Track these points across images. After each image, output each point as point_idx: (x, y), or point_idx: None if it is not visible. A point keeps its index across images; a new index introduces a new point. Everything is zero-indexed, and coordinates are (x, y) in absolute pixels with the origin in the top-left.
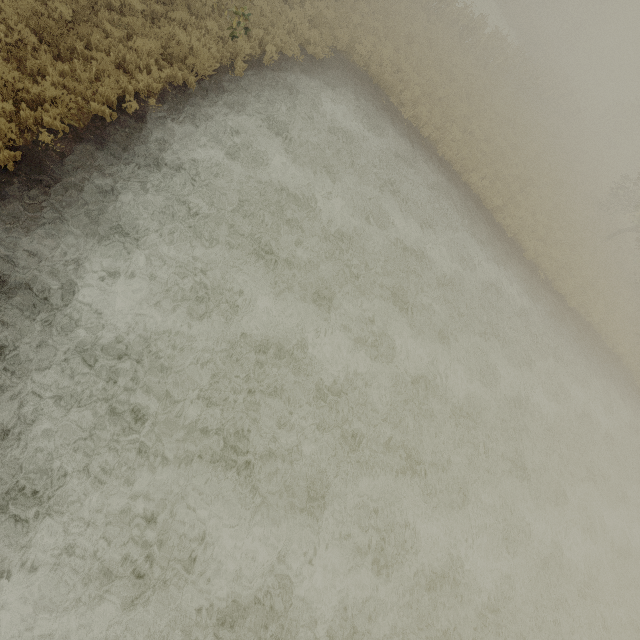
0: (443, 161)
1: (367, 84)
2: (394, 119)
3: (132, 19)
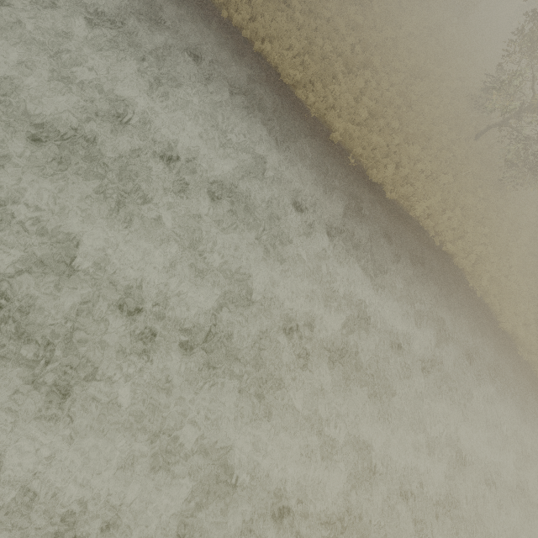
0: (229, 26)
1: None
2: None
3: None
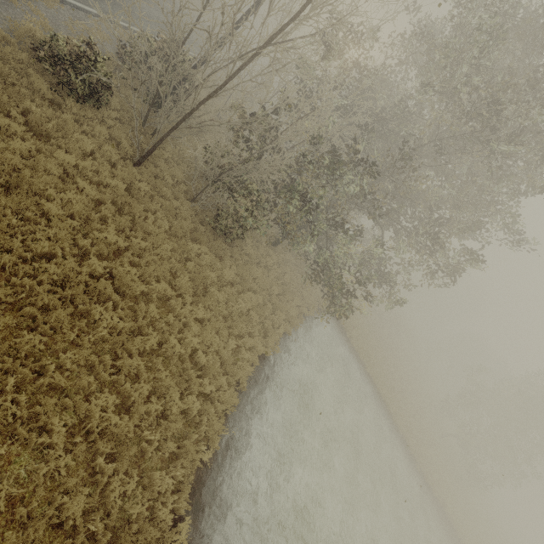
0: (369, 375)
1: (338, 324)
2: (349, 346)
3: (279, 303)
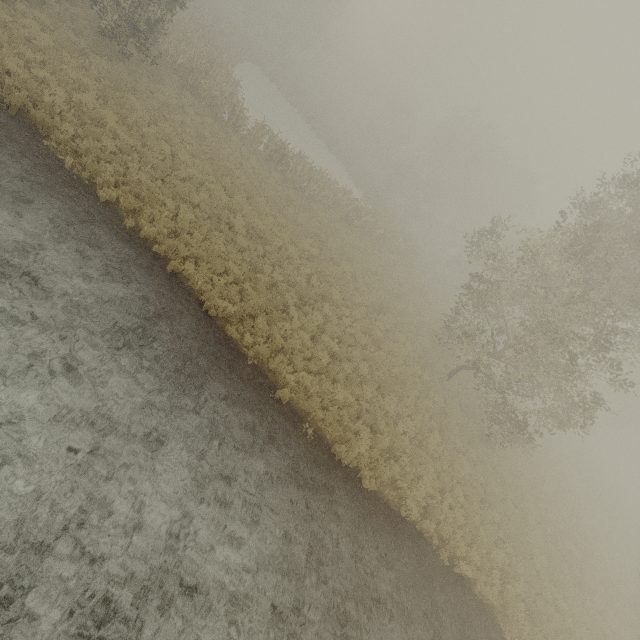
0: (134, 237)
1: None
2: (28, 159)
3: None
